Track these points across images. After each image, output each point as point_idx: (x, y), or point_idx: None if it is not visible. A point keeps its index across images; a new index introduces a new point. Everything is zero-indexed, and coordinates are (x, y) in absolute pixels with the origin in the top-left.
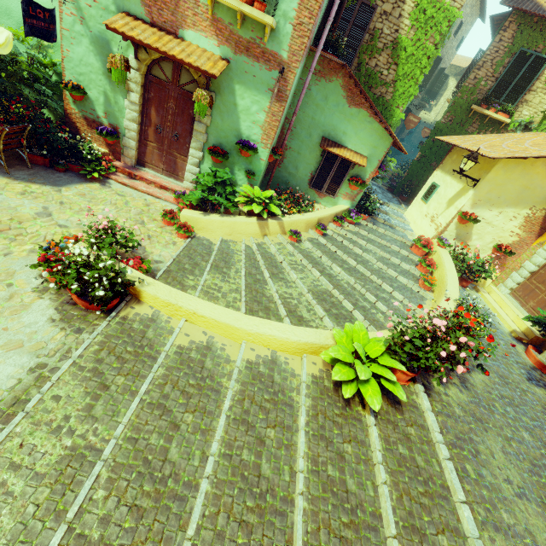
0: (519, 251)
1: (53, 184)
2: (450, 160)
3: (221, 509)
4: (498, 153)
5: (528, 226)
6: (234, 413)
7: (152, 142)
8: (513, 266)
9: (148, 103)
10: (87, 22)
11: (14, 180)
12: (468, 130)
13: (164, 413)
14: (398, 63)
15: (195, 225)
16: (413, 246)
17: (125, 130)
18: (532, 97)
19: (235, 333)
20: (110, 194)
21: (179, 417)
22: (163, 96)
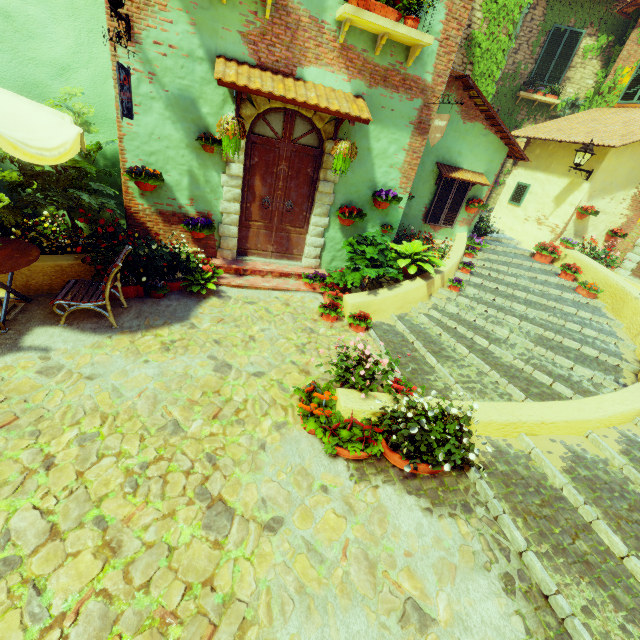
0: (626, 231)
1: (176, 320)
2: (532, 156)
3: None
4: (612, 140)
5: (634, 205)
6: None
7: (256, 220)
8: (623, 247)
9: (251, 172)
10: (159, 78)
11: (133, 333)
12: (517, 118)
13: None
14: (474, 62)
15: (366, 311)
16: (537, 256)
17: (223, 214)
18: (573, 74)
19: (584, 426)
20: (242, 307)
21: None
22: (271, 159)
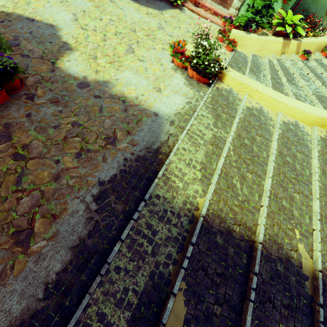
0: None
1: (158, 9)
2: None
3: (281, 173)
4: None
5: None
6: (280, 141)
7: None
8: None
9: None
10: None
11: (141, 5)
12: None
13: (247, 133)
14: None
15: (238, 42)
16: None
17: None
18: None
19: (277, 105)
20: (186, 18)
21: (254, 136)
22: None
